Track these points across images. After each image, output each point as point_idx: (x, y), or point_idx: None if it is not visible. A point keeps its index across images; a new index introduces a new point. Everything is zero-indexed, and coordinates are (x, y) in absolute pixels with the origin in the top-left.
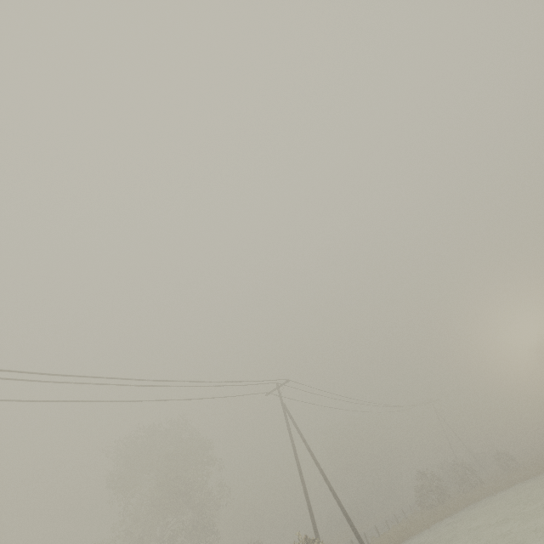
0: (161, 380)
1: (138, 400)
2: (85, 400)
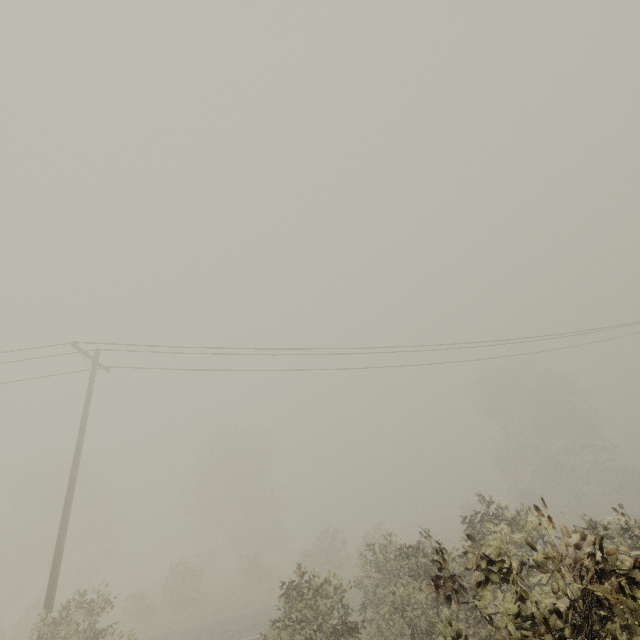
0: (624, 324)
1: (587, 343)
2: (556, 349)
